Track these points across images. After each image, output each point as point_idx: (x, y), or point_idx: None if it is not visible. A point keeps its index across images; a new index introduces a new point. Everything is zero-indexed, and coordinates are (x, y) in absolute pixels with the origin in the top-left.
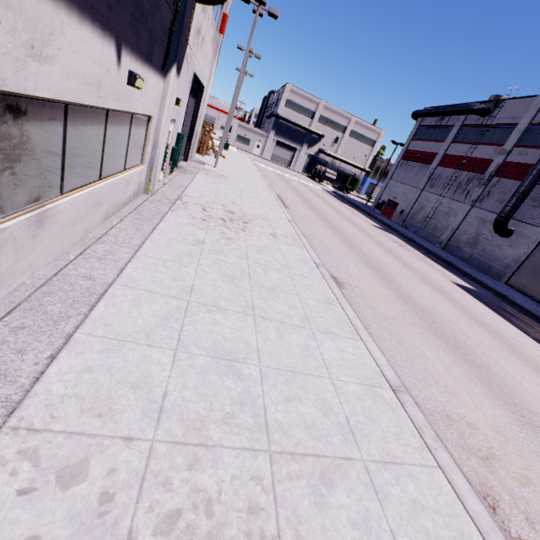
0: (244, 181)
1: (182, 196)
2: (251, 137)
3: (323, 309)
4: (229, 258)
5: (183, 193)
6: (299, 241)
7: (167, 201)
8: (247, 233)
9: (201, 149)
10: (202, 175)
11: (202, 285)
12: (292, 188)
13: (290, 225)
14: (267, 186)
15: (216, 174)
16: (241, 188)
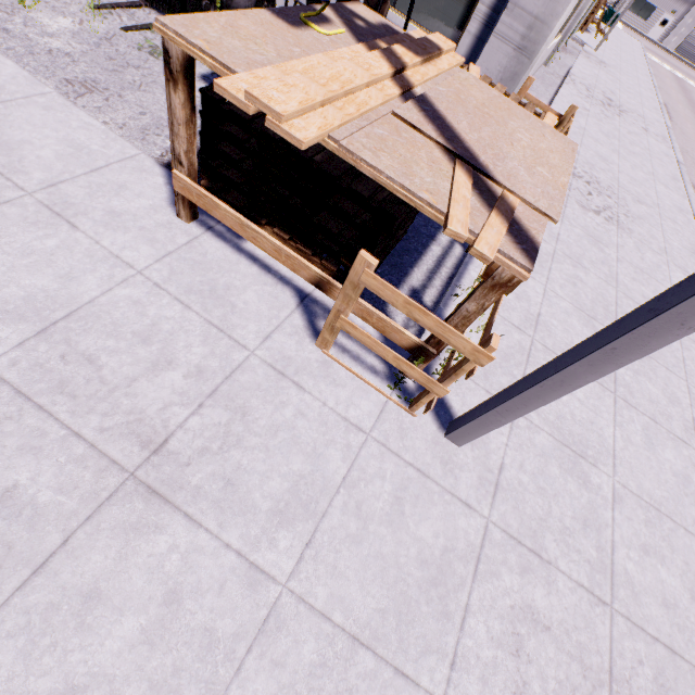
0: (626, 75)
1: (570, 74)
2: (660, 4)
3: (668, 179)
4: (606, 127)
5: (570, 72)
6: (669, 144)
7: (557, 76)
8: (621, 119)
9: (583, 22)
10: (583, 57)
11: (590, 130)
12: (689, 101)
13: (666, 130)
14: (654, 88)
15: (596, 59)
16: (622, 81)
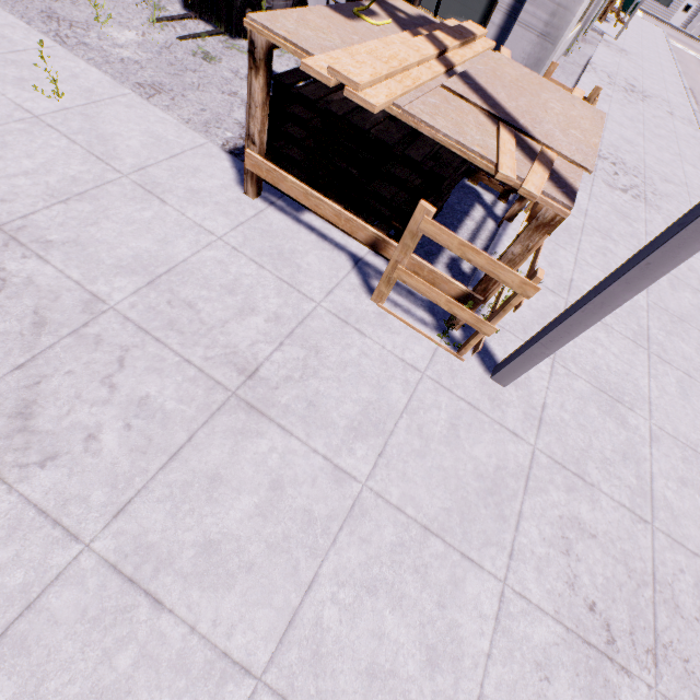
0: (648, 62)
1: (590, 63)
2: None
3: (695, 159)
4: (629, 111)
5: (590, 61)
6: (696, 127)
7: (577, 65)
8: (645, 104)
9: (602, 12)
10: (603, 46)
11: (613, 115)
12: None
13: (692, 114)
14: (678, 73)
15: (616, 47)
16: (644, 68)
